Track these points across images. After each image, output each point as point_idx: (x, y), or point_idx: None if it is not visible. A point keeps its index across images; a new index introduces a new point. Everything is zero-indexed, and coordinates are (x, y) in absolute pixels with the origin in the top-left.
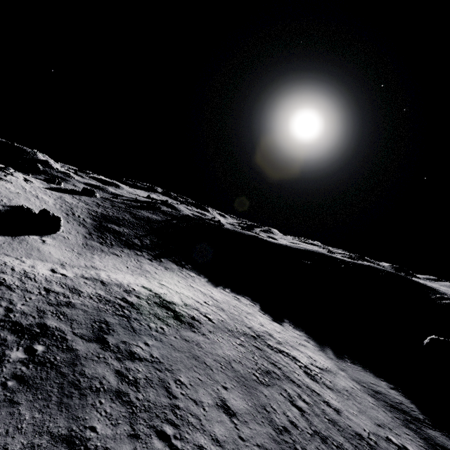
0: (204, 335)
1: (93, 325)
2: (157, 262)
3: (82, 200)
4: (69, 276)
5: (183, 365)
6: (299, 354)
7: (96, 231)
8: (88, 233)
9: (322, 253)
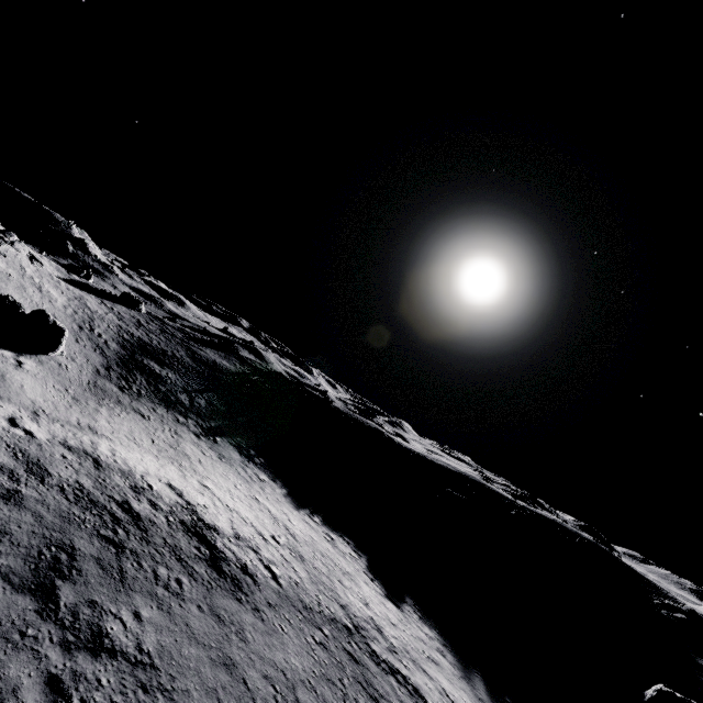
0: (257, 612)
1: (41, 553)
2: (209, 442)
3: (115, 311)
4: (39, 438)
5: (199, 680)
6: (425, 683)
7: (120, 366)
8: (105, 367)
9: (481, 482)
